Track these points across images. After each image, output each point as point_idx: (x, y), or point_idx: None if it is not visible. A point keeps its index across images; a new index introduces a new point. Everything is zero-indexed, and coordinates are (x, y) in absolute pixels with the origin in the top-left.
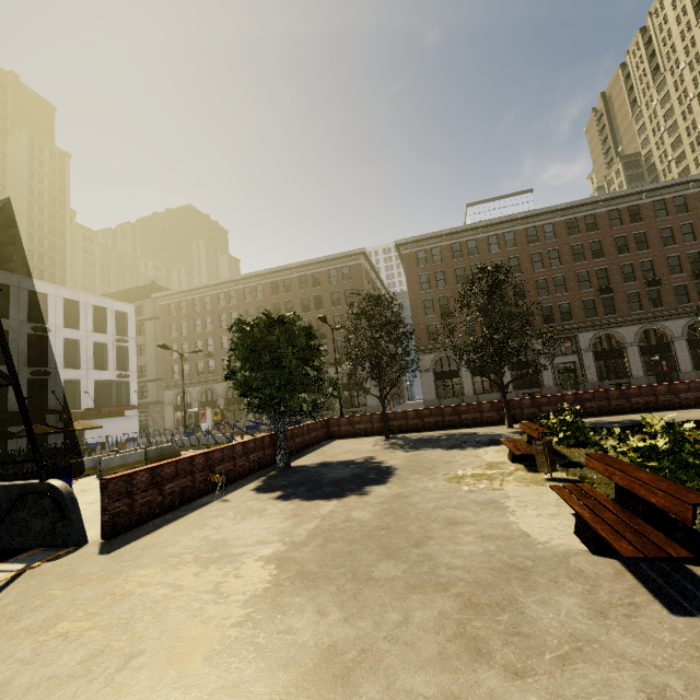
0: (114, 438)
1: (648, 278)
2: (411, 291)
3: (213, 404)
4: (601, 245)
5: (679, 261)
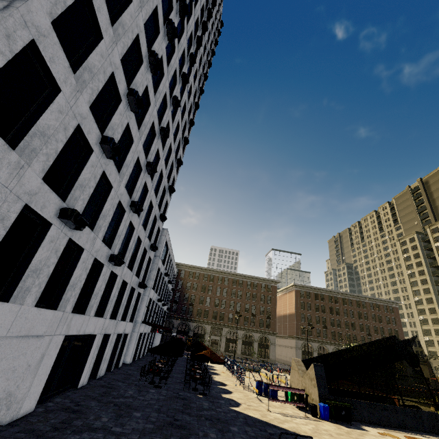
0: None
1: (382, 334)
2: (296, 307)
3: (185, 333)
4: (367, 315)
5: (391, 331)
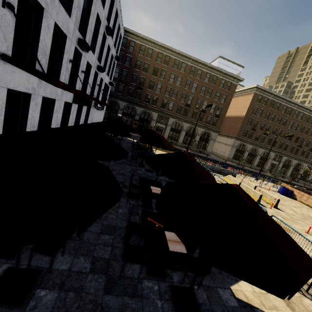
0: (91, 120)
1: (310, 147)
2: (248, 111)
3: (131, 116)
4: (308, 130)
5: None
